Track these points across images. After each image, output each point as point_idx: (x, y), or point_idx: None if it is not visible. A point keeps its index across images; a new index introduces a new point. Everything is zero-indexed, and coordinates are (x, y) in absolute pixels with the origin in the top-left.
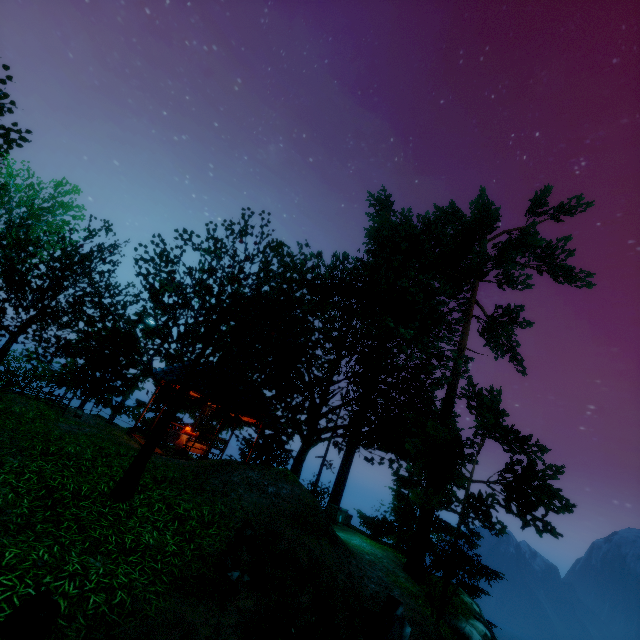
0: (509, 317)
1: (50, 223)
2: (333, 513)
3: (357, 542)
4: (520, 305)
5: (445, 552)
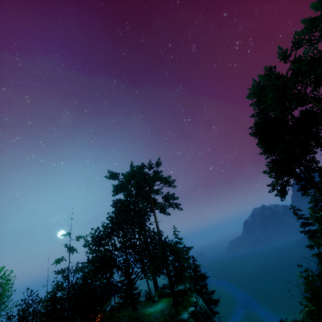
0: (167, 198)
1: (3, 289)
2: (153, 299)
3: (158, 307)
4: (168, 192)
5: (198, 275)
